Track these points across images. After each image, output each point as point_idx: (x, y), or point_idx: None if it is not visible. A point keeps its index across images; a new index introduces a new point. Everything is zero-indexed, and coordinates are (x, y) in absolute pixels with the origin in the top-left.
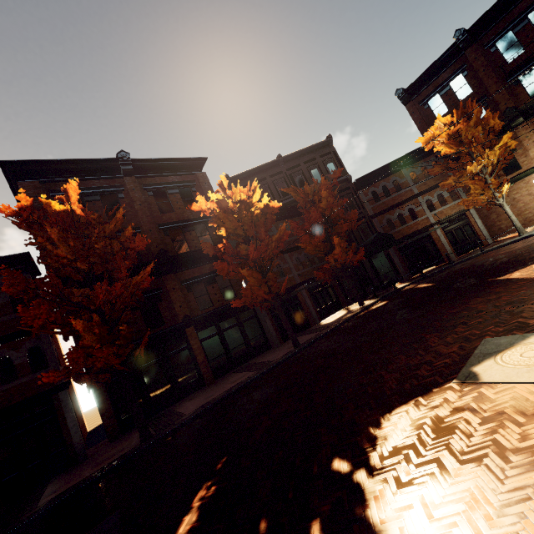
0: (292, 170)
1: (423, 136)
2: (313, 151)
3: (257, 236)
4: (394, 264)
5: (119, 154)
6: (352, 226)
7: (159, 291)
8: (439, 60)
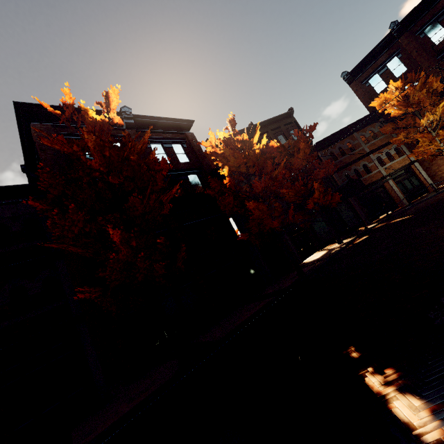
0: (262, 136)
1: (366, 108)
2: (278, 121)
3: (261, 171)
4: (355, 212)
5: (123, 109)
6: (329, 172)
7: (164, 230)
8: (377, 47)
